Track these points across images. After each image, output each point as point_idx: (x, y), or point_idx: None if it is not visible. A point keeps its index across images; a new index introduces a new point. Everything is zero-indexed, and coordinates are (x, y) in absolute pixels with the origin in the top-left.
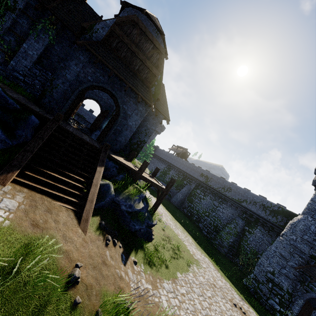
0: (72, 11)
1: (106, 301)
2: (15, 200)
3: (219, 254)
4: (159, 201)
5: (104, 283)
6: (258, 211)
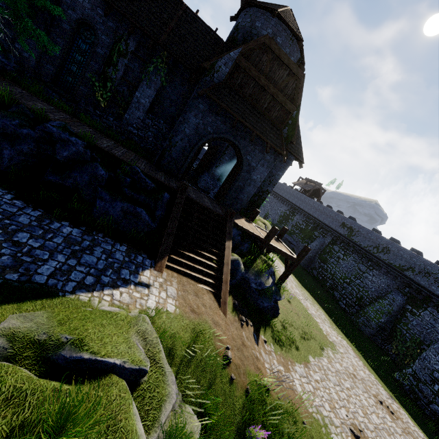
0: (184, 36)
1: (253, 381)
2: (173, 287)
3: (362, 336)
4: (288, 272)
5: (247, 363)
6: (431, 286)
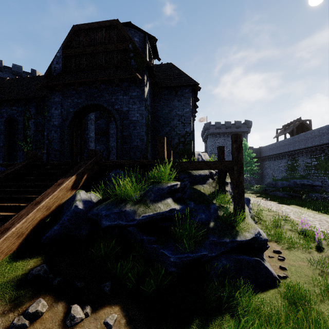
0: None
1: None
2: None
3: None
4: (235, 189)
5: None
6: None
